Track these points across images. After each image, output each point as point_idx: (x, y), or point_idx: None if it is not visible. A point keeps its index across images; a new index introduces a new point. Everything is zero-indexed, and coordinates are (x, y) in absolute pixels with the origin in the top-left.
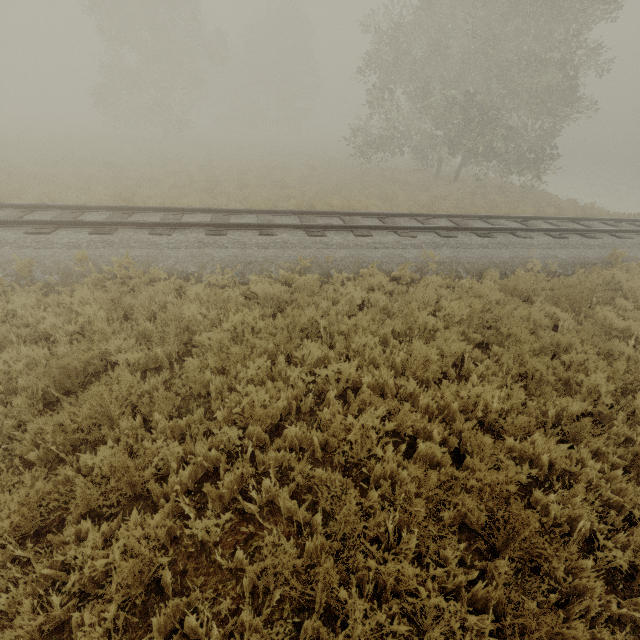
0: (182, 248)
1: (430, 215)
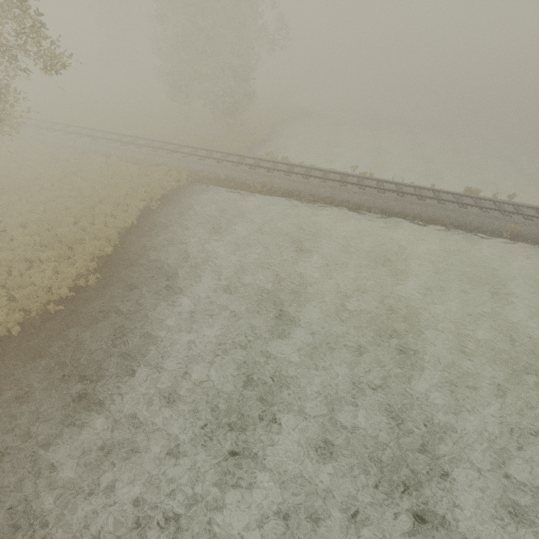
0: None
1: (98, 130)
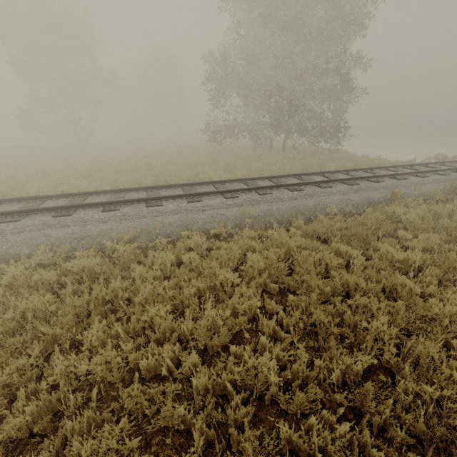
0: (25, 232)
1: (254, 178)
